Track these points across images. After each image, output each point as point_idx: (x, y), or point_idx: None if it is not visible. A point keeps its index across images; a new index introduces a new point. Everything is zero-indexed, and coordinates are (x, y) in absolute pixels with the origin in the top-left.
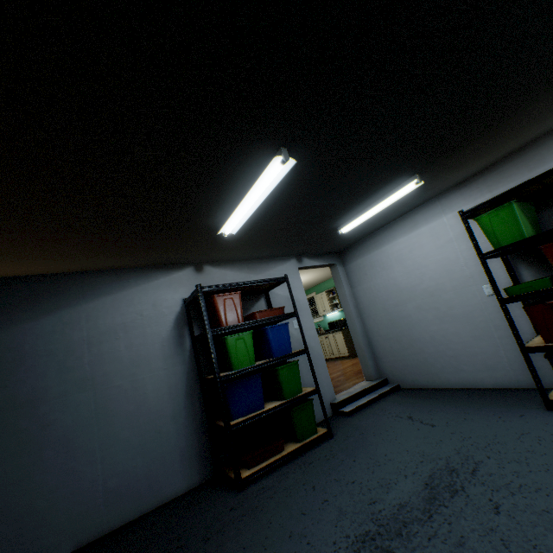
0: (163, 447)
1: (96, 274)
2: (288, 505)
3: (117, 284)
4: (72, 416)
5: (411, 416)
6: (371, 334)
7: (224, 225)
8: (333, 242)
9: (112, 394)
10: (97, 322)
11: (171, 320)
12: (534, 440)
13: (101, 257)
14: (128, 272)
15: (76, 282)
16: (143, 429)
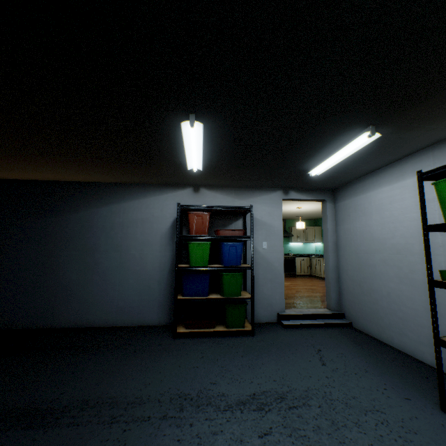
0: (150, 296)
1: (132, 185)
2: (180, 358)
3: (142, 194)
4: (108, 263)
5: (321, 350)
6: (341, 271)
7: (187, 164)
8: (317, 181)
9: (129, 257)
10: (128, 215)
11: (170, 222)
12: (377, 420)
13: (129, 176)
14: (150, 187)
15: (121, 189)
16: (141, 282)
